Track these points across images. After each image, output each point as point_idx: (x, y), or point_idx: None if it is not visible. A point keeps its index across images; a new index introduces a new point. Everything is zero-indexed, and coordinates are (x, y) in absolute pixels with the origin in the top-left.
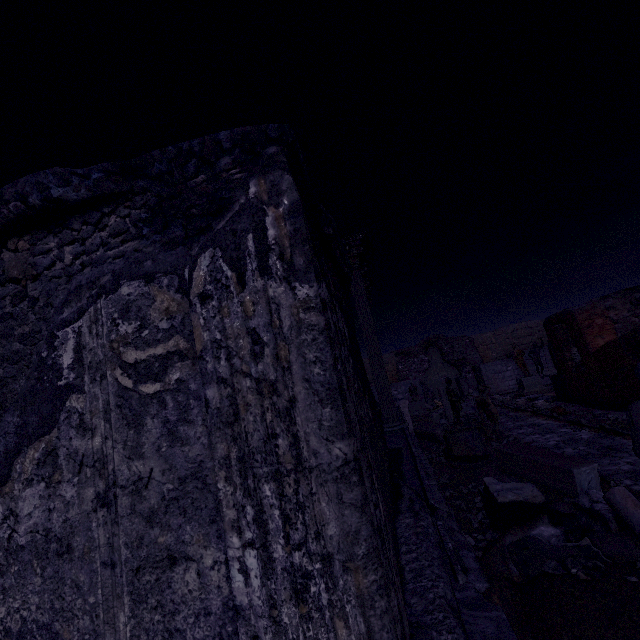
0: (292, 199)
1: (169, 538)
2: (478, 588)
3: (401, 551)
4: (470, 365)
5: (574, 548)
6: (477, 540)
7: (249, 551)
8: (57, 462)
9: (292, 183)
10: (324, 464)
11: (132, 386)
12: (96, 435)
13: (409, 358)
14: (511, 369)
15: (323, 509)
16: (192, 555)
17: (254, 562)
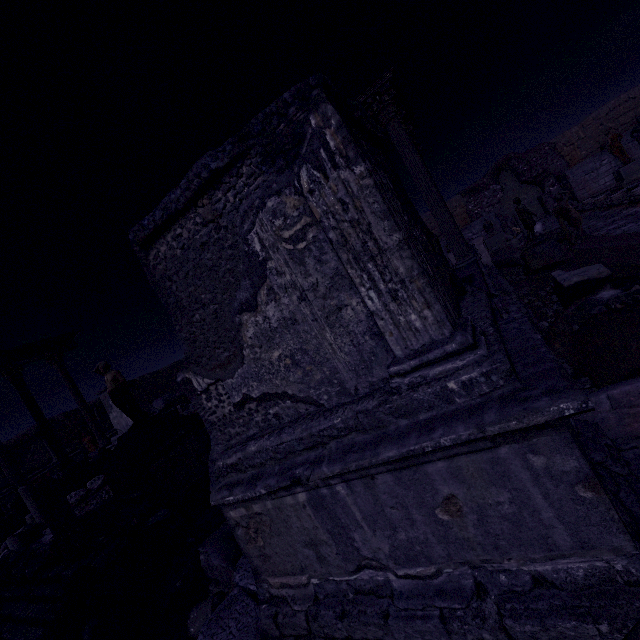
0: (336, 120)
1: (335, 302)
2: (516, 317)
3: (462, 311)
4: (553, 176)
5: (625, 296)
6: (551, 322)
7: (370, 292)
8: (275, 292)
9: (333, 110)
10: (391, 246)
11: (293, 248)
12: (286, 275)
13: (478, 194)
14: (607, 163)
15: (395, 264)
16: (347, 304)
17: (373, 295)
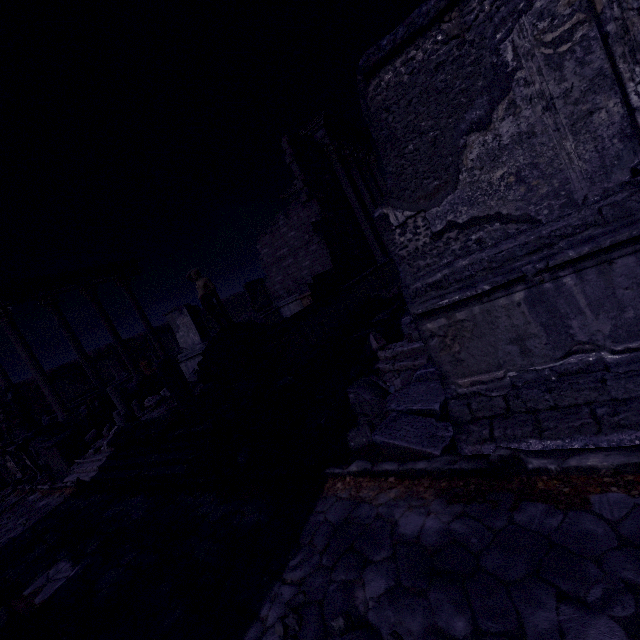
0: None
1: (587, 107)
2: None
3: None
4: None
5: None
6: None
7: (638, 87)
8: (516, 105)
9: None
10: None
11: (552, 53)
12: (535, 85)
13: None
14: None
15: None
16: (601, 107)
17: None
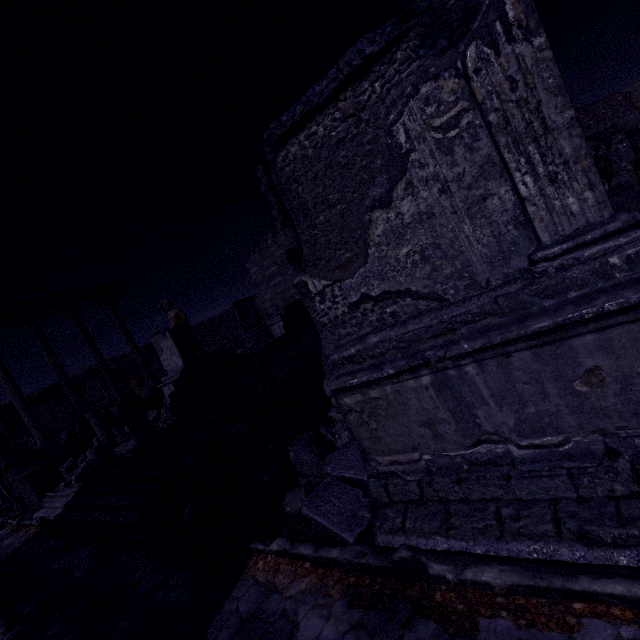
0: None
1: (480, 192)
2: None
3: None
4: (623, 132)
5: None
6: None
7: (525, 177)
8: (413, 186)
9: None
10: (559, 125)
11: (442, 137)
12: (429, 167)
13: None
14: None
15: (561, 144)
16: (493, 194)
17: (528, 180)
